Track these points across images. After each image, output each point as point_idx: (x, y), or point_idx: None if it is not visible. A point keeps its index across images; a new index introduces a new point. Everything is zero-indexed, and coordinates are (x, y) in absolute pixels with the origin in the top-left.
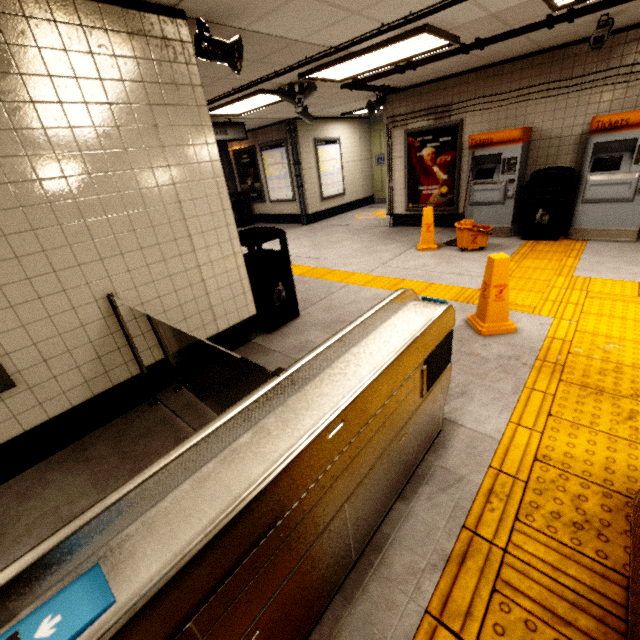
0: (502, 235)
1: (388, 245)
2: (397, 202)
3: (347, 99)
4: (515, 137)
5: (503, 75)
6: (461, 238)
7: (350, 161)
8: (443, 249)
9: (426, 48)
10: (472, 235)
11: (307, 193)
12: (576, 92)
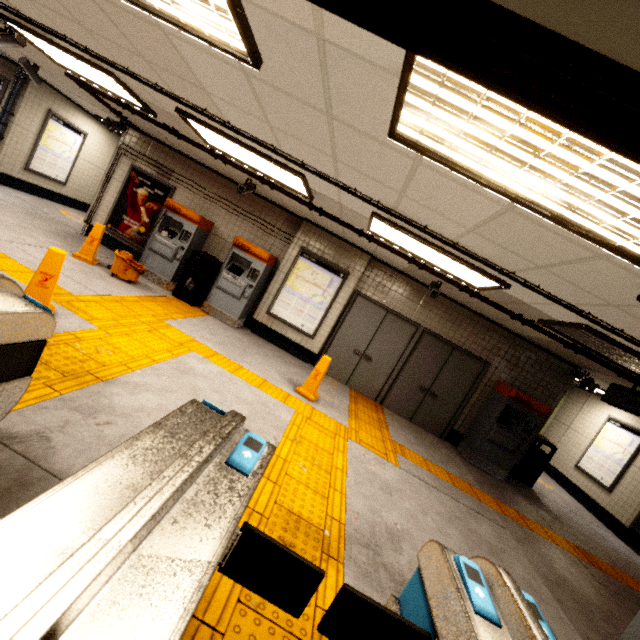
0: (163, 286)
1: (50, 239)
2: (99, 216)
3: (91, 100)
4: (194, 219)
5: (211, 179)
6: (115, 264)
7: (91, 162)
8: (99, 267)
9: (131, 100)
10: (125, 266)
11: (5, 148)
12: (242, 219)
